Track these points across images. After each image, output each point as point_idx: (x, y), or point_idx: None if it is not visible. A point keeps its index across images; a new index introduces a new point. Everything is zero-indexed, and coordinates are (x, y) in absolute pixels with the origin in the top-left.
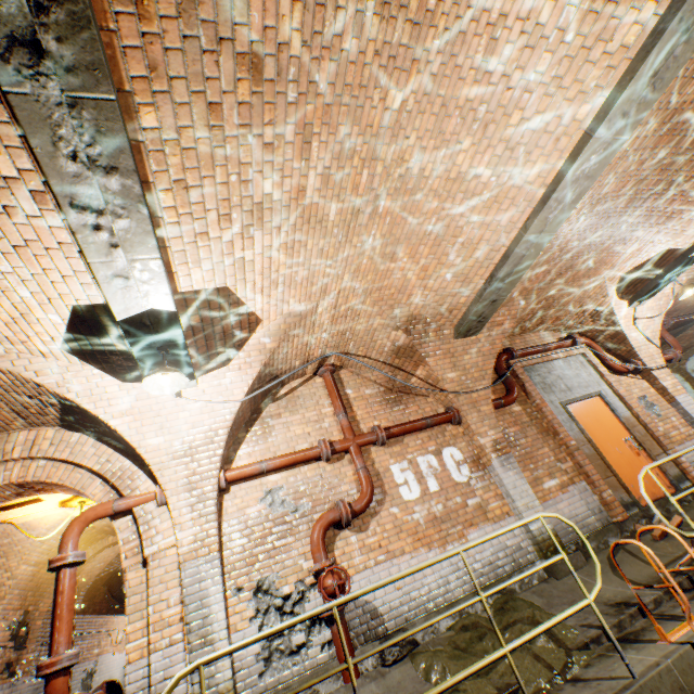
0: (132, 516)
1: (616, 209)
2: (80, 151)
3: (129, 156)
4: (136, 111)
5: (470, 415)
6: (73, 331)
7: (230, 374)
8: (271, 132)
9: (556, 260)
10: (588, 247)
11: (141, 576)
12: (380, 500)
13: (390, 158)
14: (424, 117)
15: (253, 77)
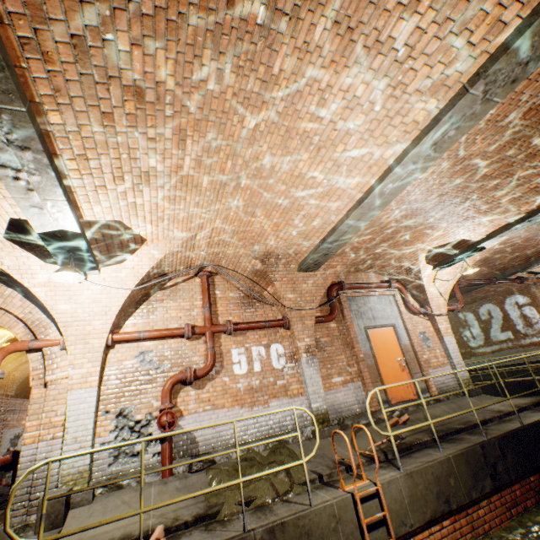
0: (42, 353)
1: (425, 209)
2: (1, 135)
3: (38, 142)
4: (45, 113)
5: (296, 325)
6: (5, 228)
7: (126, 270)
8: (154, 132)
9: (380, 233)
10: (405, 228)
11: (42, 393)
12: (218, 371)
13: (249, 156)
14: (273, 136)
15: (137, 99)
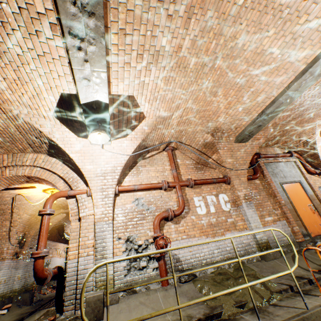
0: (75, 199)
1: None
2: None
3: (101, 7)
4: None
5: (235, 181)
6: (59, 107)
7: (126, 142)
8: (172, 8)
9: (295, 110)
10: (313, 106)
11: (77, 225)
12: (187, 212)
13: (229, 36)
14: (253, 12)
15: None
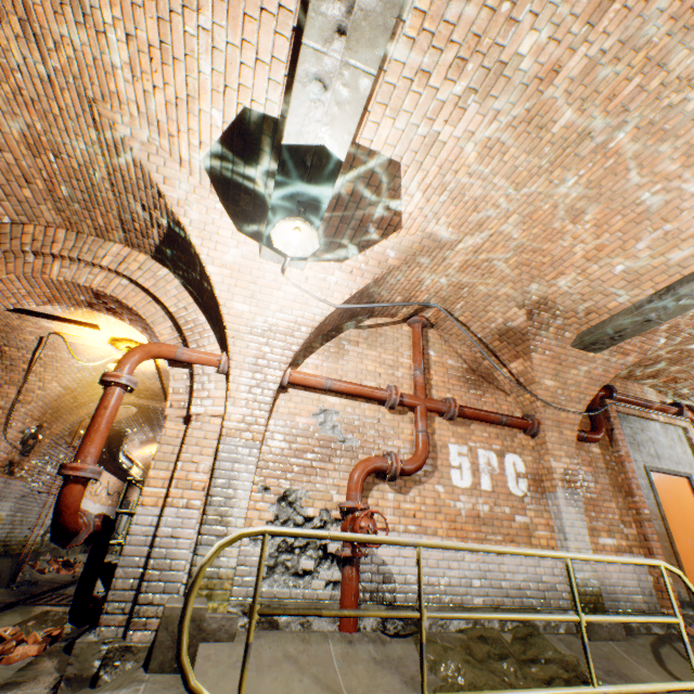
0: (189, 371)
1: None
2: None
3: None
4: None
5: (550, 432)
6: (225, 143)
7: (339, 274)
8: None
9: None
10: None
11: (179, 430)
12: (428, 472)
13: (677, 73)
14: None
15: None
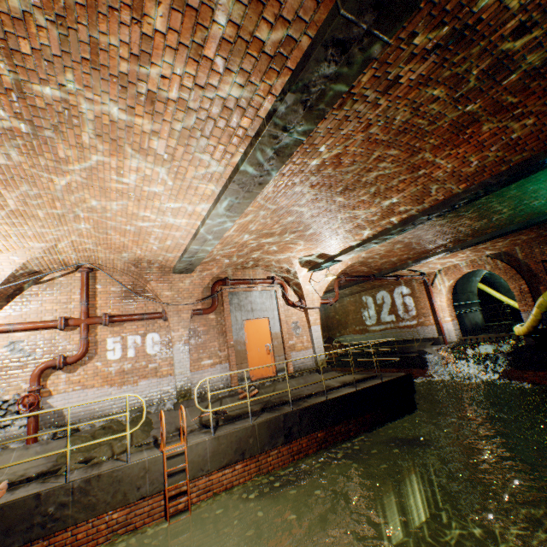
0: None
1: (276, 233)
2: None
3: None
4: None
5: (173, 318)
6: None
7: None
8: None
9: (245, 247)
10: (268, 243)
11: None
12: (91, 357)
13: (75, 200)
14: (91, 190)
15: None
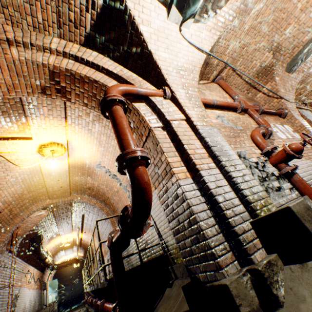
0: (145, 104)
1: None
2: None
3: None
4: None
5: (291, 111)
6: None
7: (205, 32)
8: None
9: None
10: None
11: (164, 134)
12: (271, 135)
13: None
14: None
15: None
